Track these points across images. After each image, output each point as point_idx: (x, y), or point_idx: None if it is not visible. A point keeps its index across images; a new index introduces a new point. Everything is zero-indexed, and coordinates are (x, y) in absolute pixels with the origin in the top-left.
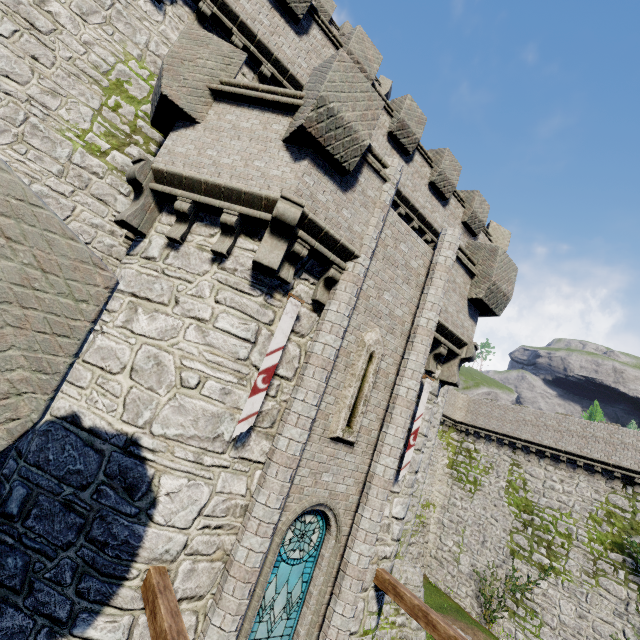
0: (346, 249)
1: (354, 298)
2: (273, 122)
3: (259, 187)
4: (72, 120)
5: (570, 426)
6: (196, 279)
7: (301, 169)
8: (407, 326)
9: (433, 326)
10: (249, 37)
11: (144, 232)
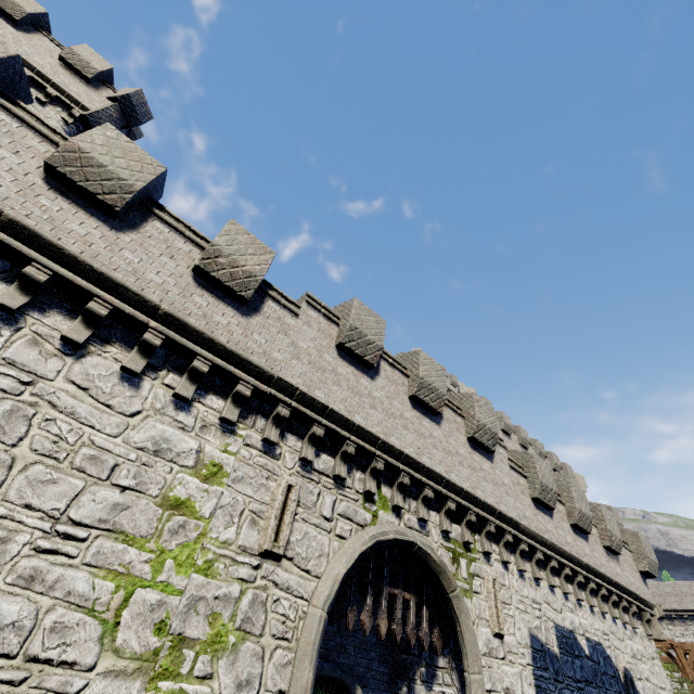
0: None
1: None
2: None
3: None
4: None
5: (665, 589)
6: None
7: None
8: None
9: None
10: None
11: None
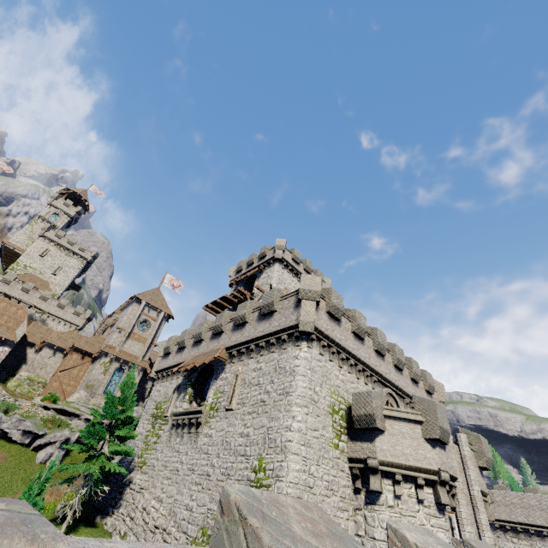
0: (455, 478)
1: (465, 501)
2: (414, 427)
3: (427, 464)
4: (329, 436)
5: (512, 499)
6: (416, 514)
7: (438, 452)
8: (468, 496)
9: (480, 494)
10: (354, 357)
11: (382, 492)
